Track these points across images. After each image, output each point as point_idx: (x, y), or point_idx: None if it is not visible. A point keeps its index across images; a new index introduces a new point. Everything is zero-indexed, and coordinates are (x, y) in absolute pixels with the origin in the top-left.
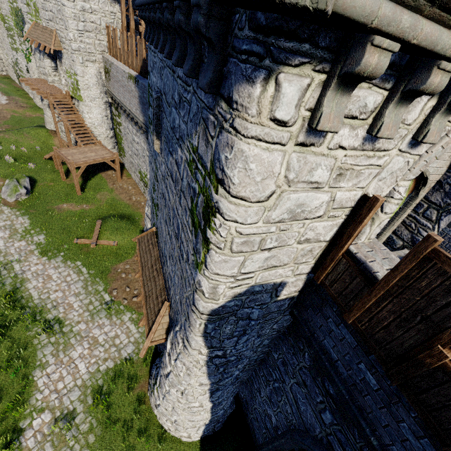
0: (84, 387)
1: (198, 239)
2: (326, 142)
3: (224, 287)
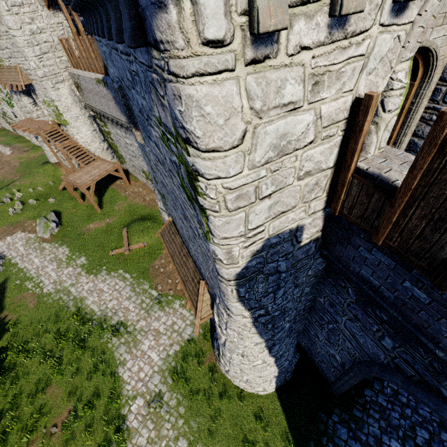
0: (162, 372)
1: (196, 210)
2: (283, 48)
3: (238, 249)
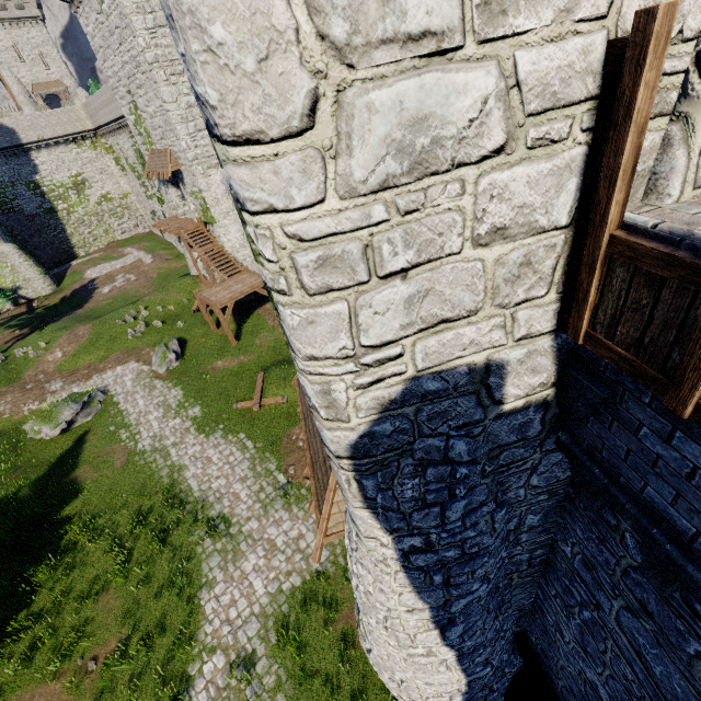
0: (264, 617)
1: None
2: None
3: (343, 388)
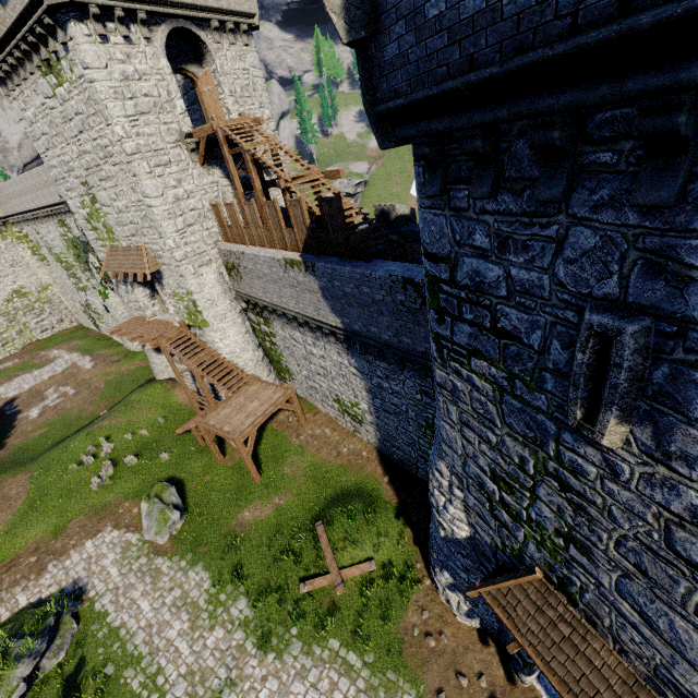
0: None
1: None
2: None
3: None
